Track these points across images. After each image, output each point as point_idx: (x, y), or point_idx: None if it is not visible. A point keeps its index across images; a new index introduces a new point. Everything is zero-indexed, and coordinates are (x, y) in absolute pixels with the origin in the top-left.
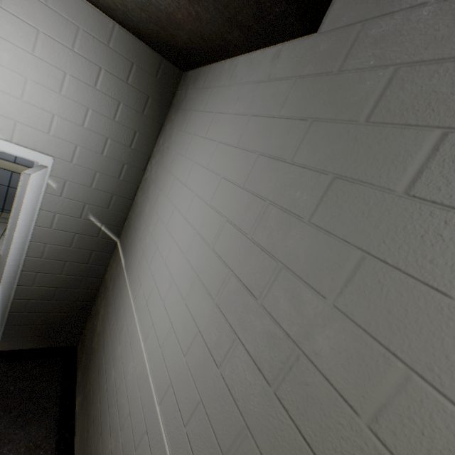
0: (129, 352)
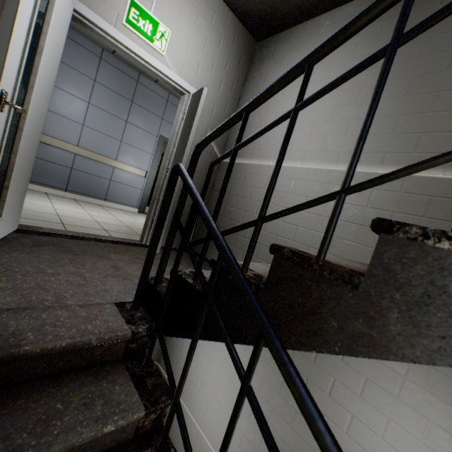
0: (198, 447)
